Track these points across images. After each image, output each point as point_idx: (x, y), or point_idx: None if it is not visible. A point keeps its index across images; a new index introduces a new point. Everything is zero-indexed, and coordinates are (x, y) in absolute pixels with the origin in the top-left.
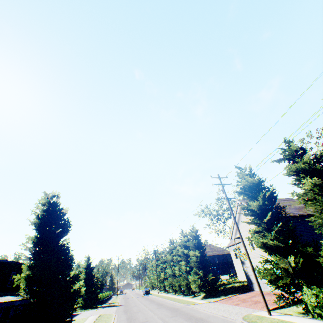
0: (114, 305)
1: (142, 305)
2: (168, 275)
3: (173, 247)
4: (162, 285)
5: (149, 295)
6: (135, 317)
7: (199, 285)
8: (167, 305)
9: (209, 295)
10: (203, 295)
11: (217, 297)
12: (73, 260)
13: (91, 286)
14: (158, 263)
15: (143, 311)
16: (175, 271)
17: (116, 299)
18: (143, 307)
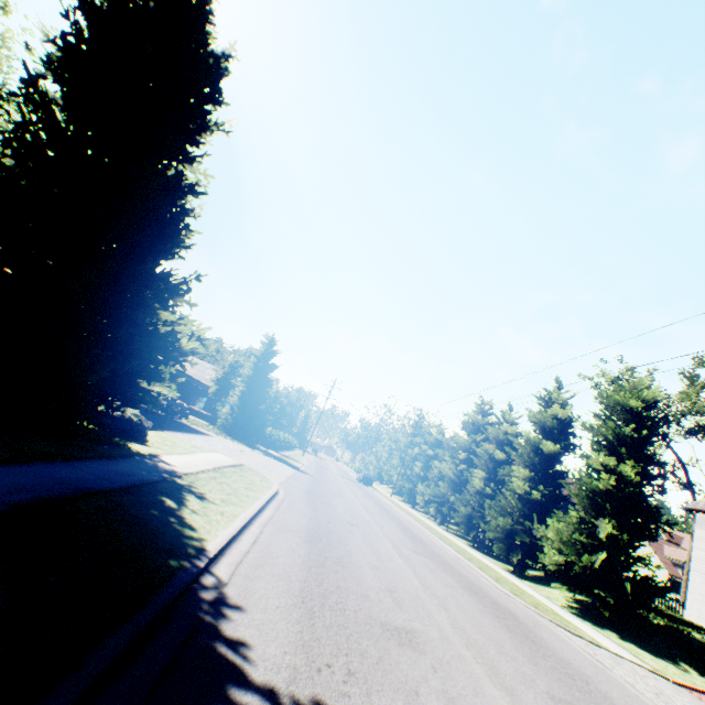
0: (290, 464)
1: (358, 505)
2: (435, 476)
3: (485, 422)
4: (408, 488)
5: (369, 488)
6: (339, 548)
7: (585, 570)
8: (445, 559)
9: (601, 618)
10: (568, 598)
11: (665, 659)
12: (180, 213)
13: (256, 401)
14: (415, 440)
15: (368, 534)
16: (470, 479)
17: (301, 456)
18: (362, 513)
